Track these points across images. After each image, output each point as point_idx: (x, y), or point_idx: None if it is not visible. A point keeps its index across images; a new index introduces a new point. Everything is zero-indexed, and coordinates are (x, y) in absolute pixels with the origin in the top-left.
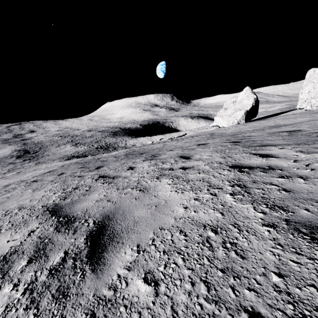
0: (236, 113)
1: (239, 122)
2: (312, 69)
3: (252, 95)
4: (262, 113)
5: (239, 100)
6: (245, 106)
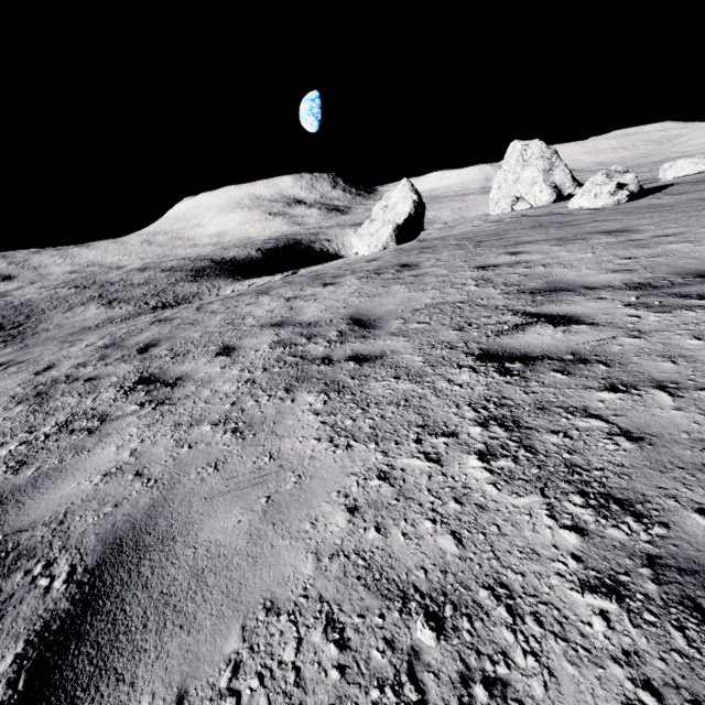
0: (381, 230)
1: (386, 246)
2: (513, 143)
3: (411, 194)
4: (477, 218)
5: (392, 204)
6: (399, 216)
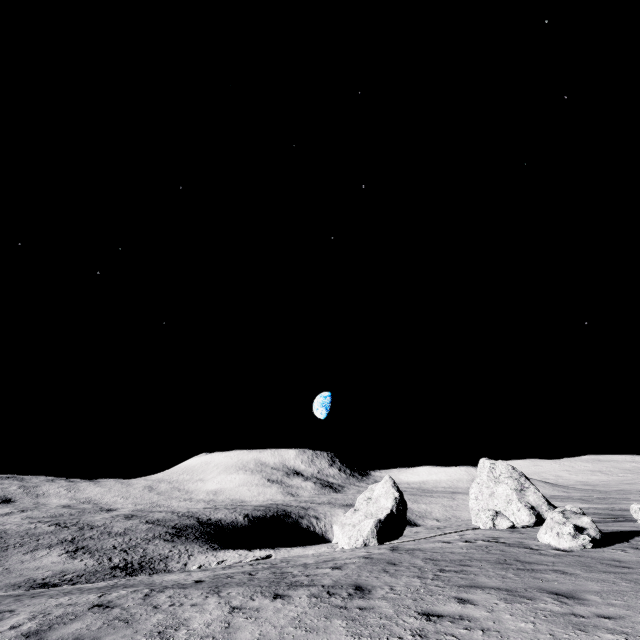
0: (363, 522)
1: (366, 542)
2: (482, 459)
3: (393, 490)
4: (465, 522)
5: (376, 497)
6: (381, 510)
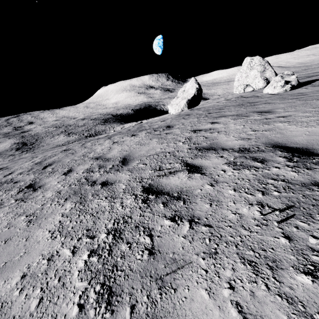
0: (181, 102)
1: (183, 110)
2: (246, 58)
3: (195, 85)
4: (231, 93)
5: (187, 90)
6: (189, 95)
